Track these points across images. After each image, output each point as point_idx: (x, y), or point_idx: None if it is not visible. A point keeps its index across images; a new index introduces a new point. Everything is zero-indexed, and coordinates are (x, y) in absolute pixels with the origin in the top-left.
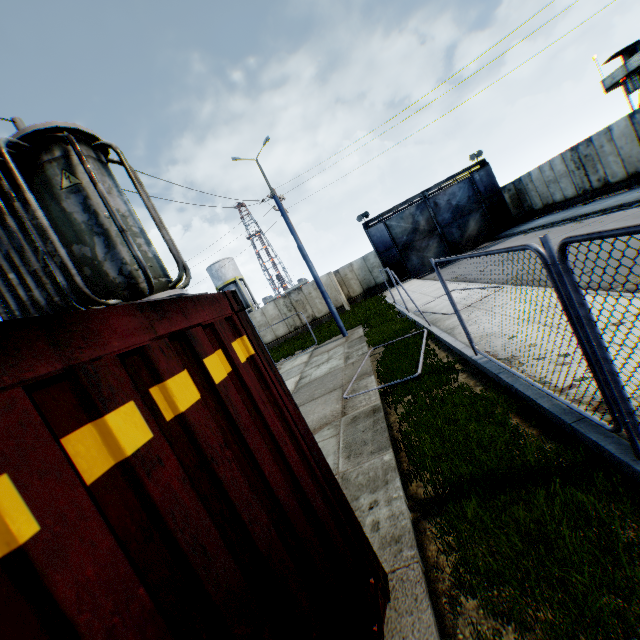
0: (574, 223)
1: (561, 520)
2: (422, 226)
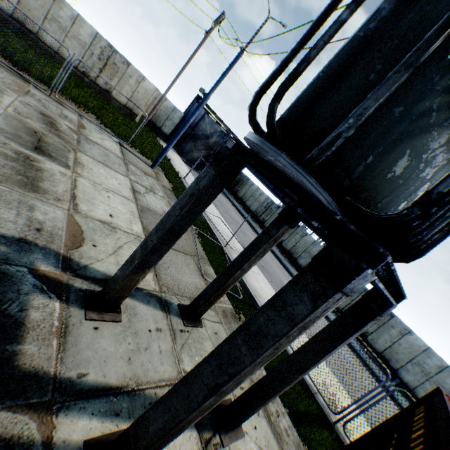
0: (252, 229)
1: (330, 446)
2: (211, 141)
